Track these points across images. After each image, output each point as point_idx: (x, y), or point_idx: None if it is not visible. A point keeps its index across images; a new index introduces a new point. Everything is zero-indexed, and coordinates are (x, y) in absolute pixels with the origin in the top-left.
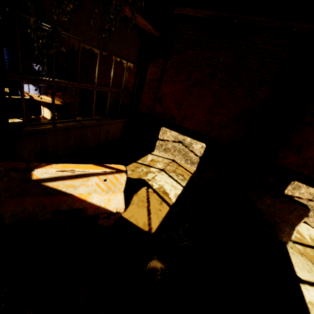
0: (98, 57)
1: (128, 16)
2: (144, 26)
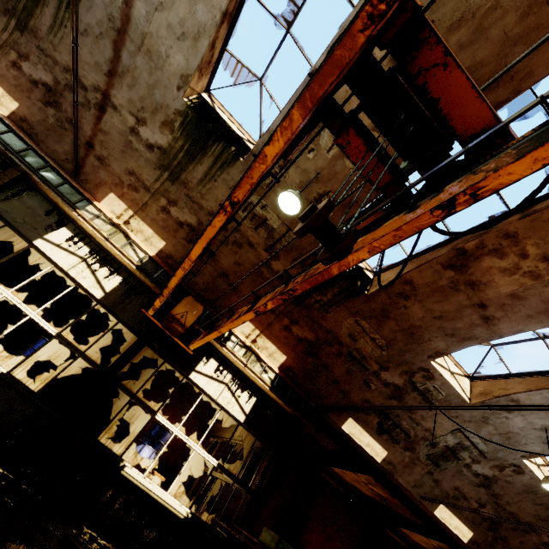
0: None
1: None
2: None
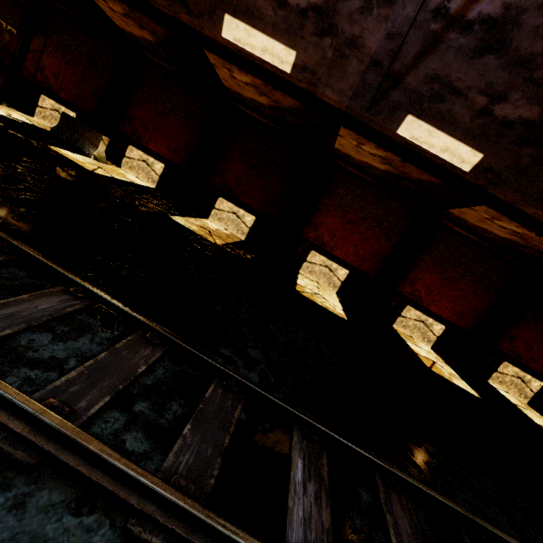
0: None
1: None
2: (21, 1)
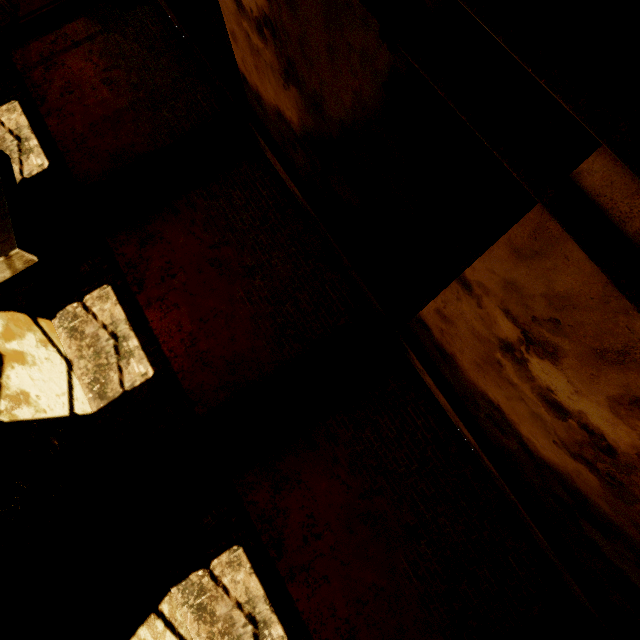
0: None
1: None
2: None
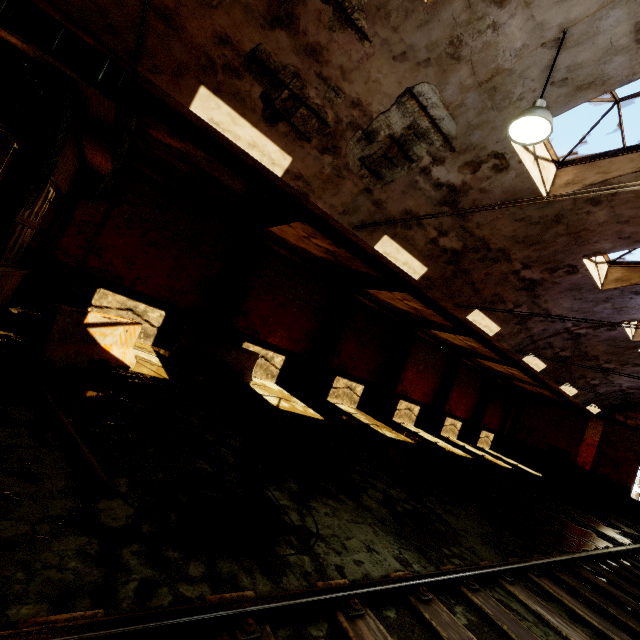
0: None
1: (87, 155)
2: (97, 166)
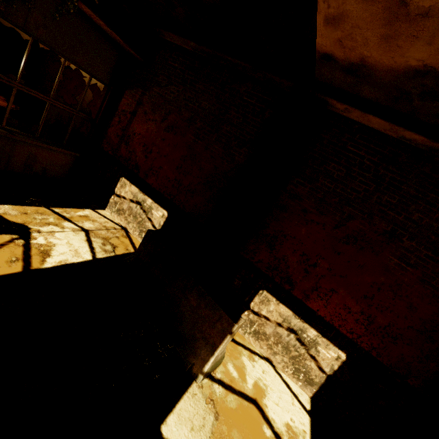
0: (28, 46)
1: (88, 15)
2: (115, 38)
